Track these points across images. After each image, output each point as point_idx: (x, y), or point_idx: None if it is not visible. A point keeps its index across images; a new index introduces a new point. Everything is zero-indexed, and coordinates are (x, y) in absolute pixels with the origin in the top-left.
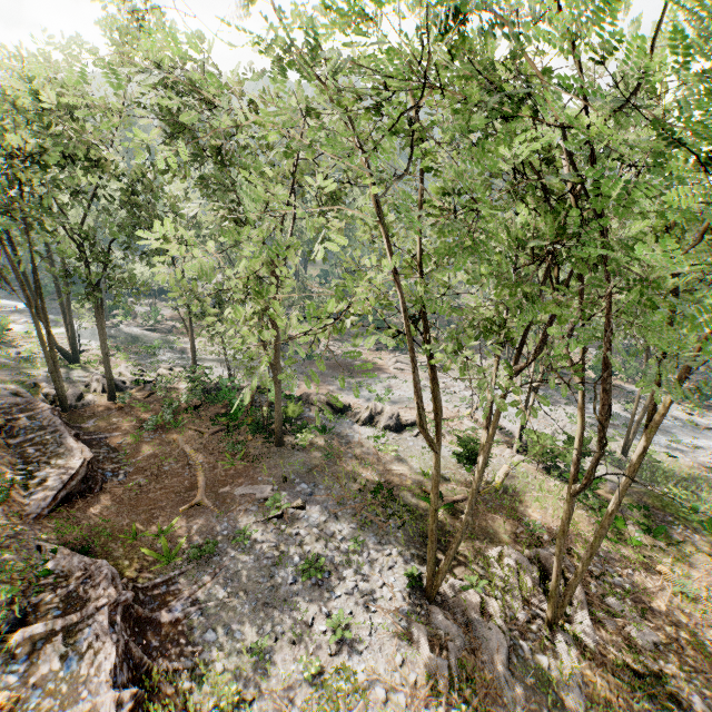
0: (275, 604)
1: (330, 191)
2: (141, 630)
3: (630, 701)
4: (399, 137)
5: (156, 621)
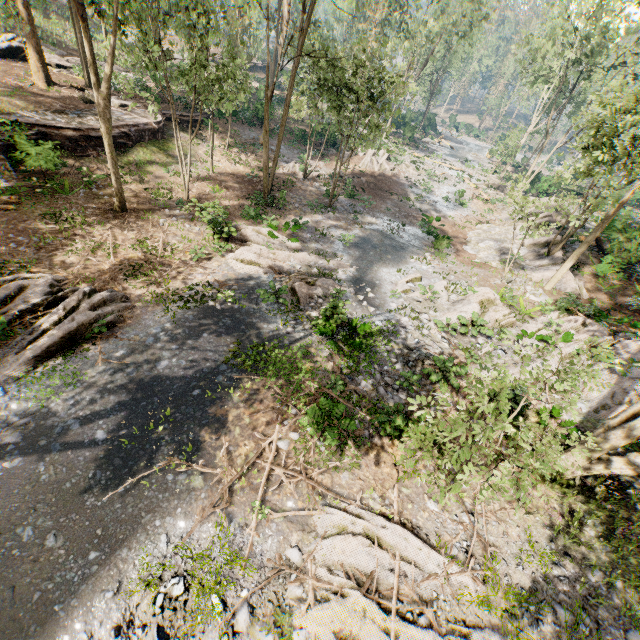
0: None
1: None
2: None
3: None
4: None
5: None
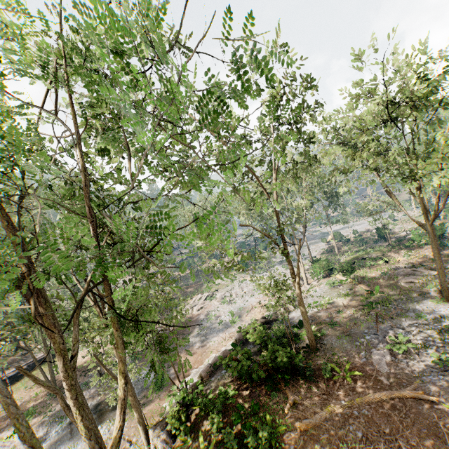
0: None
1: (270, 161)
2: None
3: None
4: (395, 106)
5: None
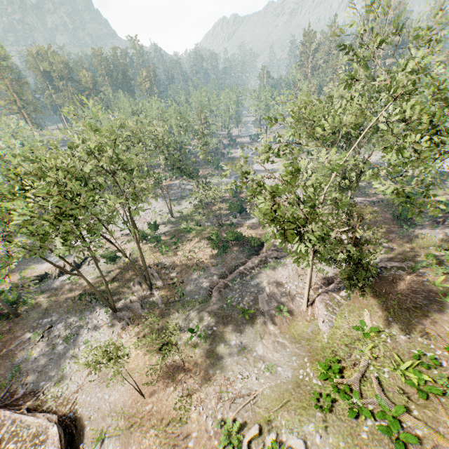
0: (62, 357)
1: None
2: (11, 406)
3: (172, 291)
4: None
5: (15, 400)
